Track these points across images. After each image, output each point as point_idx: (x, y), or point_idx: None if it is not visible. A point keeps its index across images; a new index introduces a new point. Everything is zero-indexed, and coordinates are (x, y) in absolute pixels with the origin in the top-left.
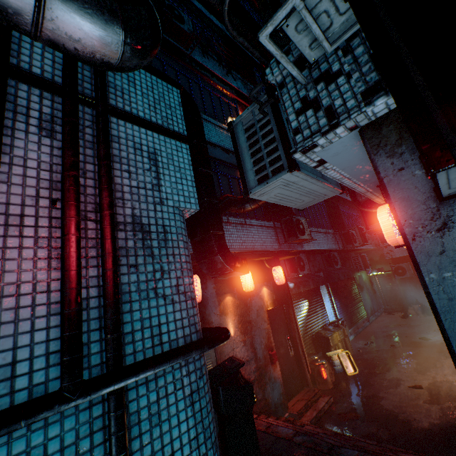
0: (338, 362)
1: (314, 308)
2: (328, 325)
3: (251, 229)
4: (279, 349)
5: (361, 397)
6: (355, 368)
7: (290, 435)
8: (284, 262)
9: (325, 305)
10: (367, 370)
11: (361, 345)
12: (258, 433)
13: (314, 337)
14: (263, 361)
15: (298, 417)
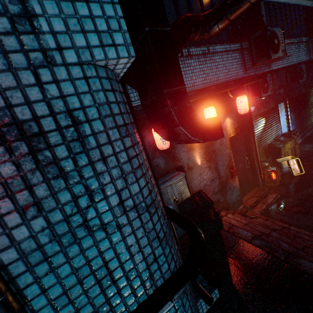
0: (286, 166)
1: (270, 124)
2: (280, 137)
3: (215, 57)
4: (238, 165)
5: (306, 195)
6: (302, 170)
7: (249, 238)
8: (246, 87)
9: (280, 119)
10: (312, 172)
11: (308, 148)
12: (223, 232)
13: (266, 147)
14: (224, 178)
15: (250, 209)
